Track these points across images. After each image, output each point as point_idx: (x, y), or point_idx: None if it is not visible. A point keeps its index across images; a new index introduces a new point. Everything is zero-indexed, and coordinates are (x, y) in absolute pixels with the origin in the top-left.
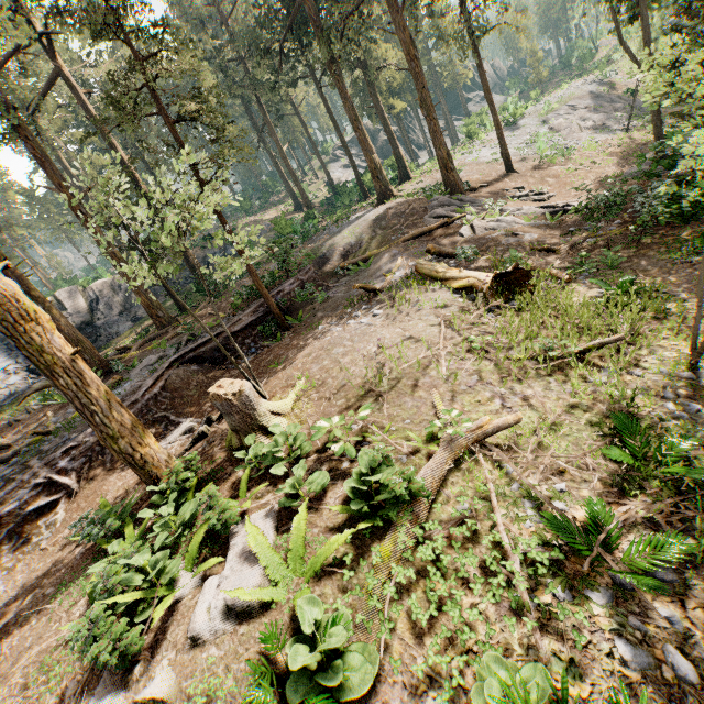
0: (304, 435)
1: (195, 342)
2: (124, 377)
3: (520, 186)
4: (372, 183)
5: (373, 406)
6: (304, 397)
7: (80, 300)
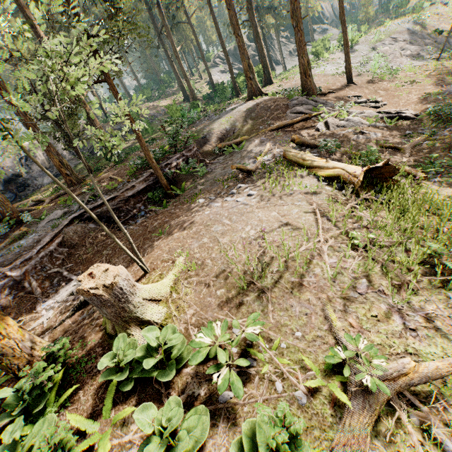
0: (181, 341)
1: (94, 202)
2: (32, 228)
3: (359, 95)
4: (242, 84)
5: (256, 305)
6: (183, 278)
7: (12, 157)
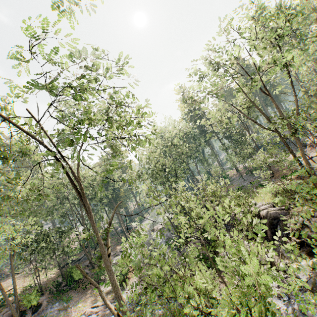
0: None
1: None
2: None
3: None
4: None
5: None
6: None
7: None
